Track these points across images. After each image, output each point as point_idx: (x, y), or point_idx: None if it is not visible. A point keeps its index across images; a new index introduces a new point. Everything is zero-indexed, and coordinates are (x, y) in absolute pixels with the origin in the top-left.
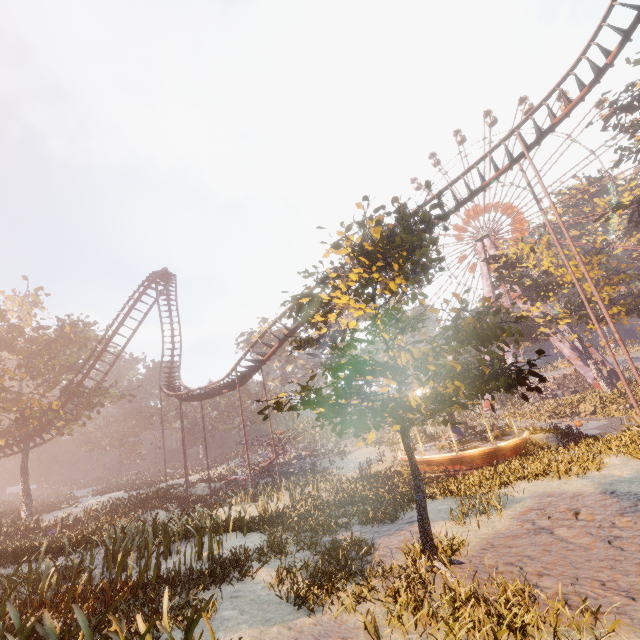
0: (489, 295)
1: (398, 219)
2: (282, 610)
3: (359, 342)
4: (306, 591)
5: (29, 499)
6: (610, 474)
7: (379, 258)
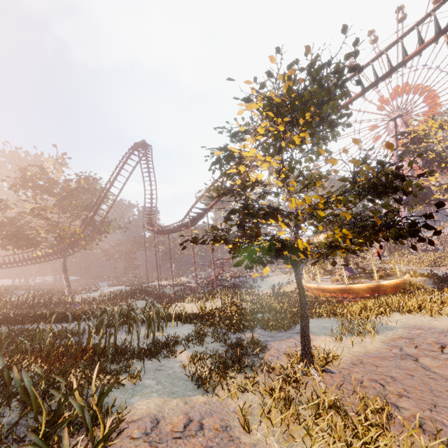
0: (393, 167)
1: (309, 72)
2: (186, 386)
3: (268, 194)
4: (204, 376)
5: (69, 285)
6: None
7: (287, 112)
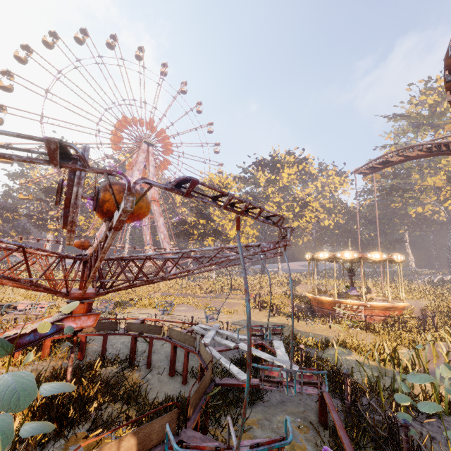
0: (138, 186)
1: None
2: None
3: None
4: None
5: None
6: None
7: None
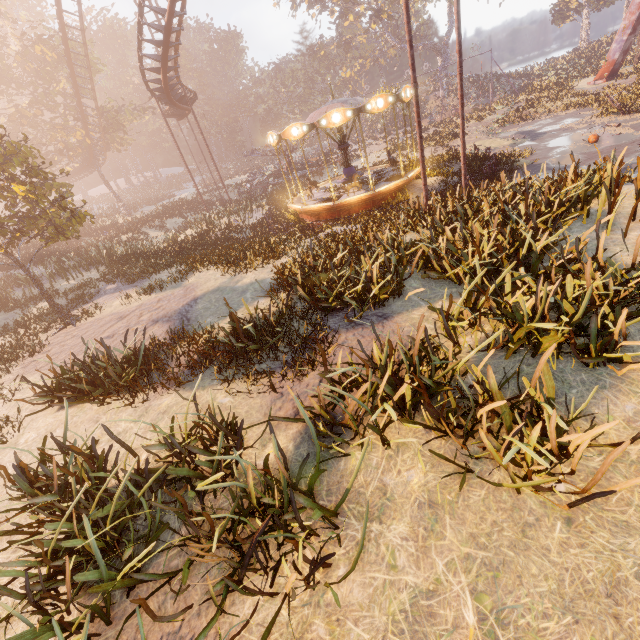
0: None
1: None
2: None
3: None
4: None
5: (121, 202)
6: (242, 279)
7: None
